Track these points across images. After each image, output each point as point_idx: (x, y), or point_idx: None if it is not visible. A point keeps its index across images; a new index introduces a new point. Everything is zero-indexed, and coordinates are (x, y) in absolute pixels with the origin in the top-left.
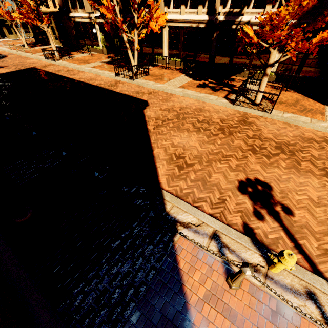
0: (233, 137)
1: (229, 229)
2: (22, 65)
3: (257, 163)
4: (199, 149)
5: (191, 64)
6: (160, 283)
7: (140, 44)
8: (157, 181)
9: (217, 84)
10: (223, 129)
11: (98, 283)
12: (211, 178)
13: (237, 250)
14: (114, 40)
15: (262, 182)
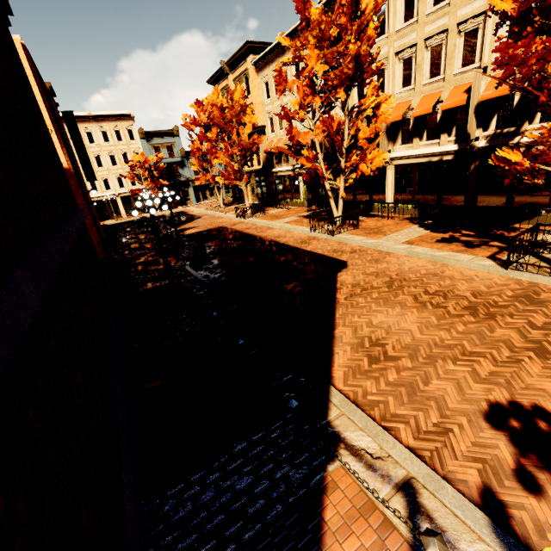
0: (494, 322)
1: (441, 483)
2: (211, 225)
3: (545, 376)
4: (415, 335)
5: (432, 210)
6: (283, 531)
7: (352, 191)
8: (328, 372)
9: (478, 237)
10: (475, 308)
11: (199, 492)
12: (429, 386)
13: (451, 531)
14: (318, 190)
15: (550, 416)
